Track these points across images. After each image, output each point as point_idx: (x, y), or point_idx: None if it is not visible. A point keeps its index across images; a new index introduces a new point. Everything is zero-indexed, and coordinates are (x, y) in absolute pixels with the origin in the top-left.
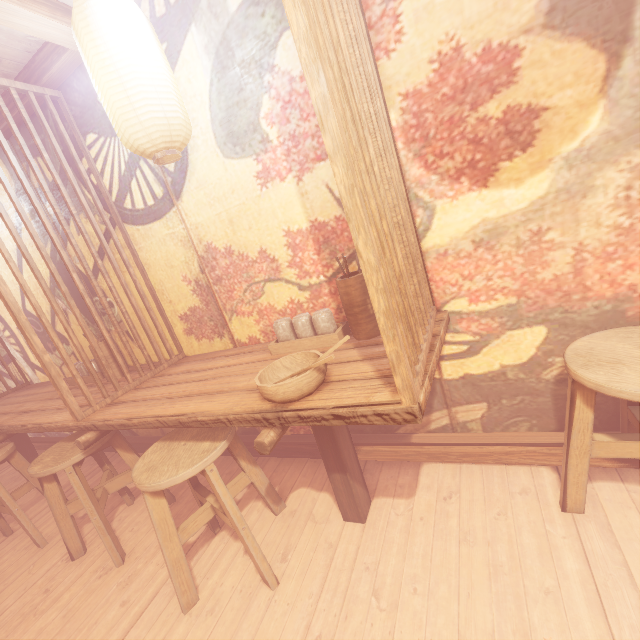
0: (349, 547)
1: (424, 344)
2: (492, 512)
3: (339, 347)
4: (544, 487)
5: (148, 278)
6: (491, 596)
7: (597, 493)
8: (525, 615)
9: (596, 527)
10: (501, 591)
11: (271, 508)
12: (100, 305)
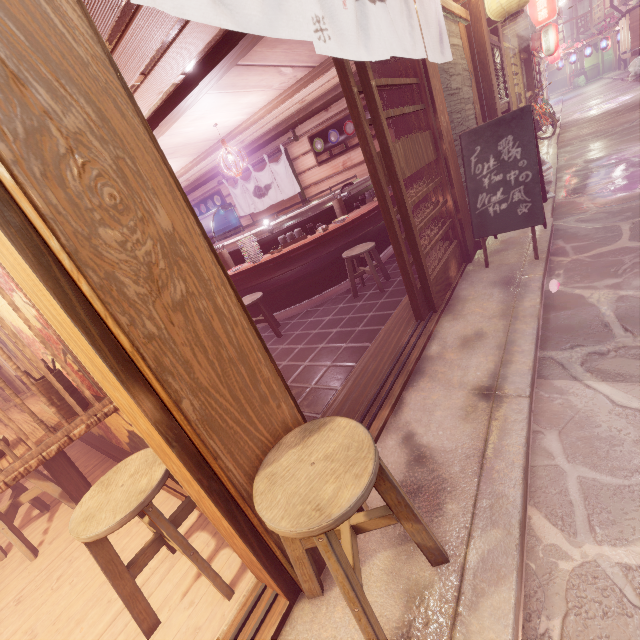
0: (77, 543)
1: (32, 451)
2: (145, 539)
3: (54, 421)
4: (182, 528)
5: (5, 333)
6: (91, 596)
7: (194, 541)
8: (89, 612)
9: (168, 566)
10: (96, 594)
11: (67, 505)
12: (1, 340)
